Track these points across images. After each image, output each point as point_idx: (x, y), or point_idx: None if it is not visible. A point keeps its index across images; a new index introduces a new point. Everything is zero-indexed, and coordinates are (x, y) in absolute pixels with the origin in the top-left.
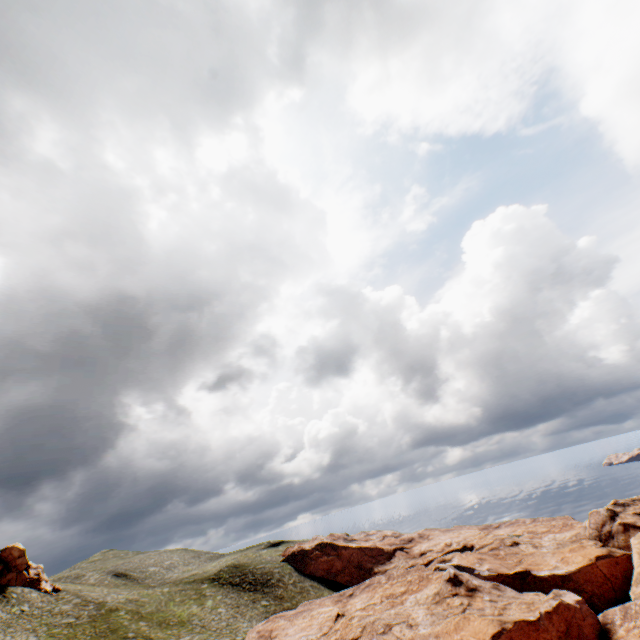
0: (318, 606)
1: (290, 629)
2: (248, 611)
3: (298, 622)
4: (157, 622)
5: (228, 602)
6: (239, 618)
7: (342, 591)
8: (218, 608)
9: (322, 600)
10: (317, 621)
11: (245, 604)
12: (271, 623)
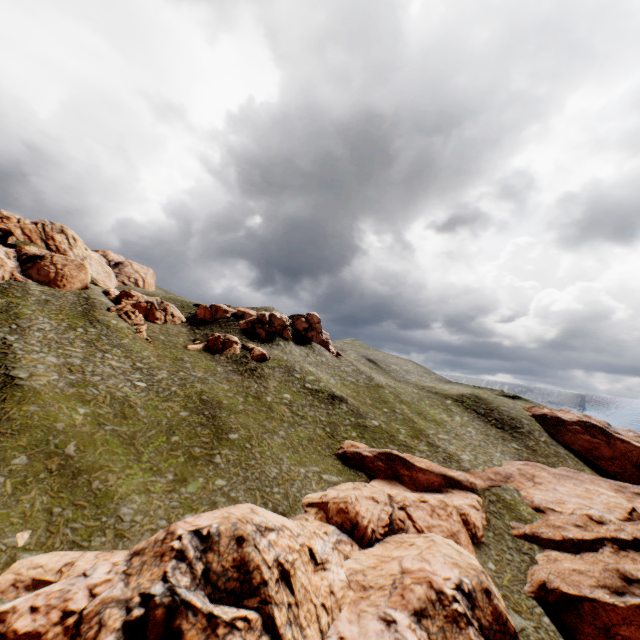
0: (590, 482)
1: (558, 487)
2: (498, 444)
3: (567, 485)
4: (415, 412)
5: (475, 426)
6: (490, 445)
7: (621, 483)
8: (467, 427)
9: (591, 478)
10: (599, 499)
11: (494, 436)
12: (530, 468)
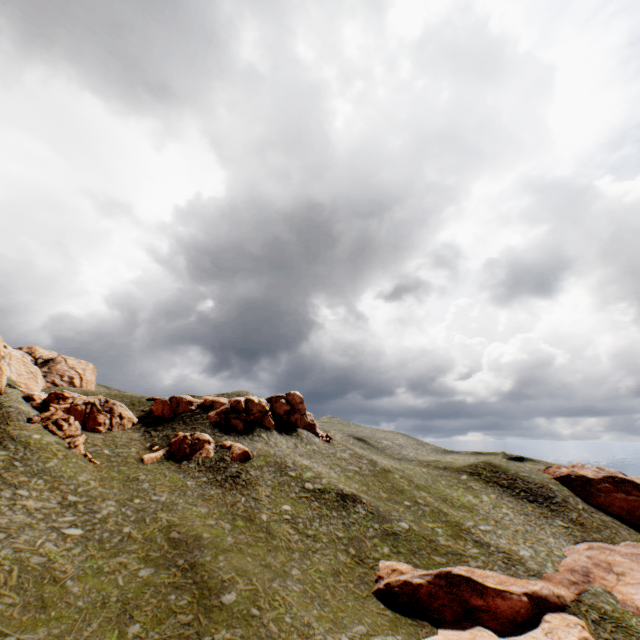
0: None
1: None
2: (544, 524)
3: None
4: (438, 498)
5: (509, 504)
6: (537, 528)
7: None
8: (500, 507)
9: None
10: None
11: (533, 514)
12: (599, 553)
